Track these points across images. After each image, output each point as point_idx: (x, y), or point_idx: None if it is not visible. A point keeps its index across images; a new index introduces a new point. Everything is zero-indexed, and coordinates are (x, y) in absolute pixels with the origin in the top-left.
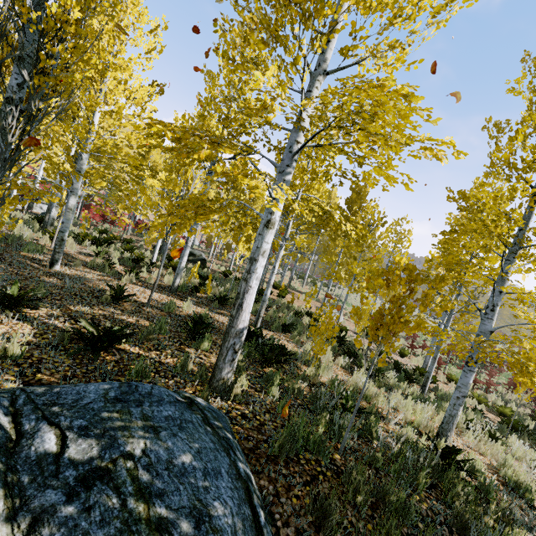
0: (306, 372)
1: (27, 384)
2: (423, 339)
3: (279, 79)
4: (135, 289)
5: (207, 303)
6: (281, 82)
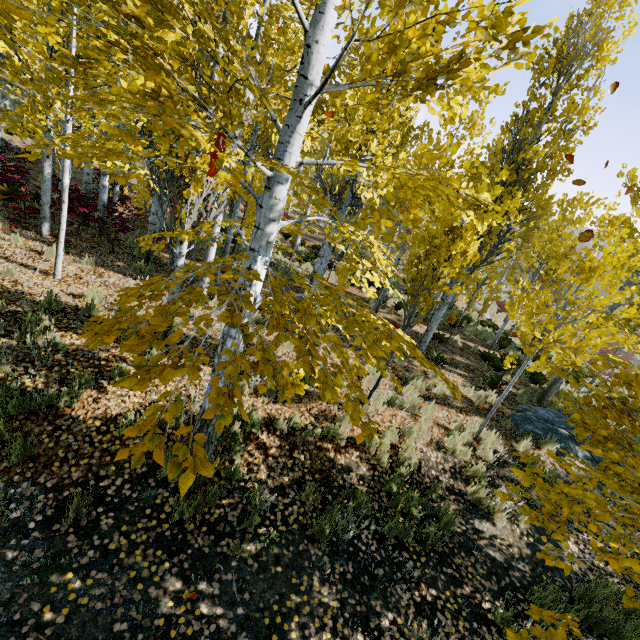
0: (544, 385)
1: (511, 409)
2: None
3: (636, 278)
4: (416, 325)
5: (448, 329)
6: (637, 279)
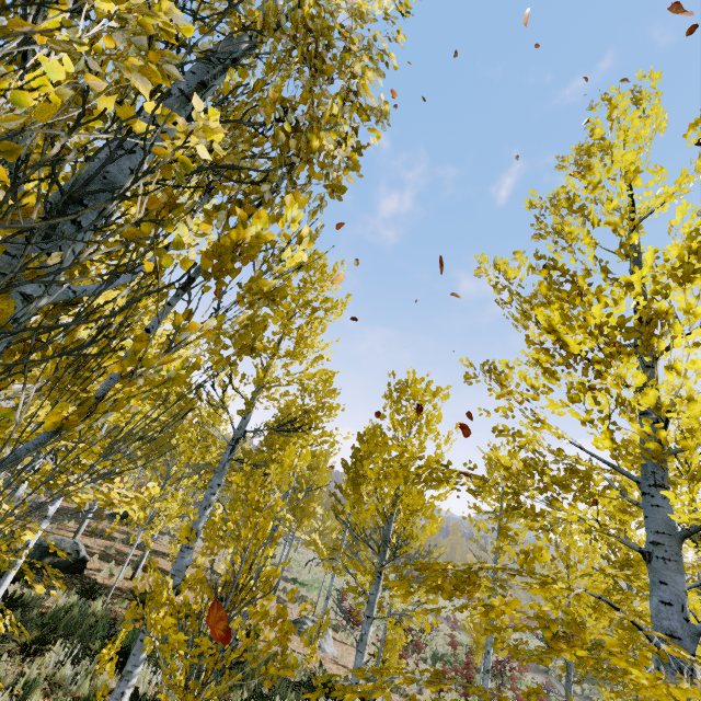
0: None
1: None
2: (416, 638)
3: None
4: None
5: None
6: None
